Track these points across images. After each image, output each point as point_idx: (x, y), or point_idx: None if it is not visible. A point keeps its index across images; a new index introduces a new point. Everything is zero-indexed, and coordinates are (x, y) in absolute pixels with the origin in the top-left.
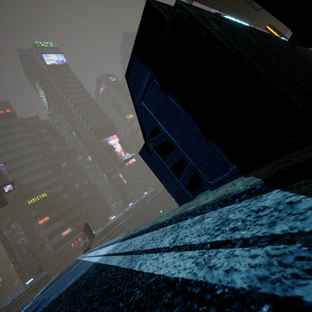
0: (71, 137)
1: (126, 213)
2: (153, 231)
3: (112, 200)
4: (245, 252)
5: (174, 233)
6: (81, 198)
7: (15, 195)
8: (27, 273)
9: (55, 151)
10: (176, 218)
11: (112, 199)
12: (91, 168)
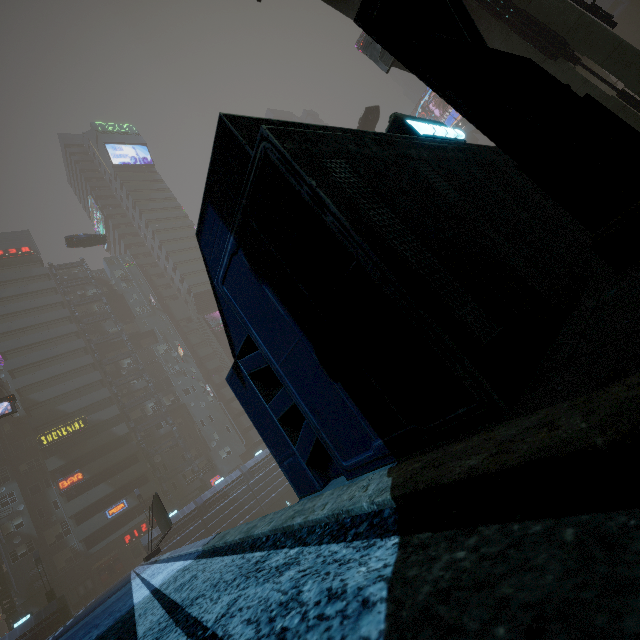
0: (147, 306)
1: (248, 473)
2: (238, 554)
3: (221, 442)
4: None
5: (241, 586)
6: (156, 434)
7: (18, 422)
8: (20, 601)
9: (112, 333)
10: (277, 534)
11: (221, 439)
12: (183, 372)
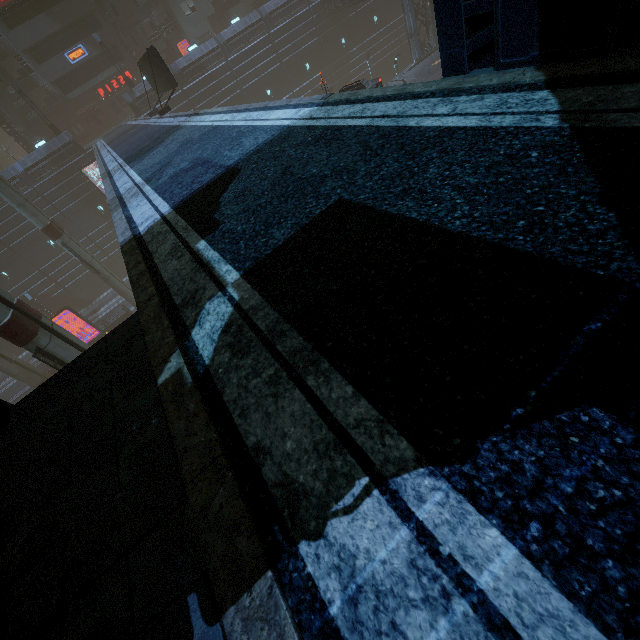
0: None
1: (226, 47)
2: (404, 101)
3: None
4: (511, 117)
5: (449, 105)
6: None
7: None
8: (21, 129)
9: None
10: (443, 92)
11: None
12: None
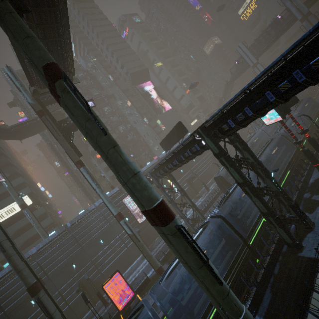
0: (107, 82)
1: None
2: None
3: (154, 144)
4: None
5: None
6: (126, 140)
7: None
8: (95, 195)
9: (97, 94)
10: None
11: (153, 143)
12: (131, 113)
